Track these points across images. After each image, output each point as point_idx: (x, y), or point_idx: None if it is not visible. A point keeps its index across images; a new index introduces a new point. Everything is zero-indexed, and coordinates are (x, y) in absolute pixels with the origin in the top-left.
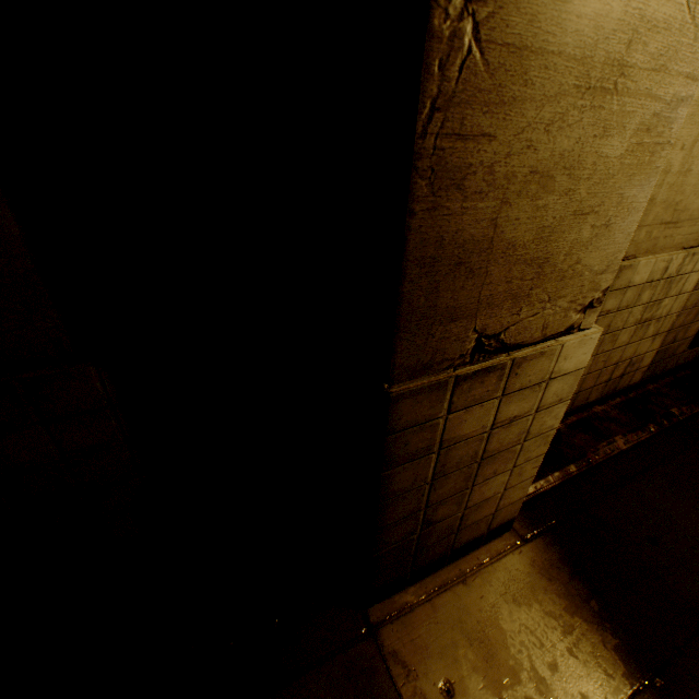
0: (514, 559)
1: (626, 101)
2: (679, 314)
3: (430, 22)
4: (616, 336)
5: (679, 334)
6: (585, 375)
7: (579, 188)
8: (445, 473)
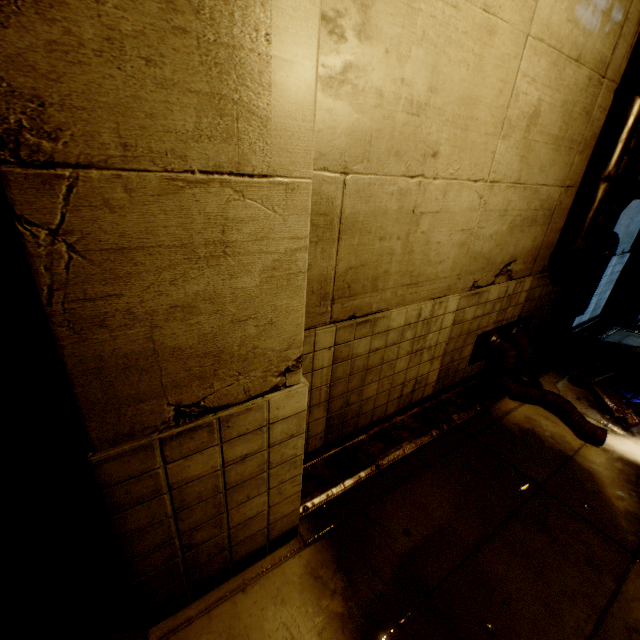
0: (293, 563)
1: (242, 258)
2: (448, 342)
3: (28, 249)
4: (394, 365)
5: (456, 356)
6: (376, 395)
7: (227, 308)
8: (188, 506)
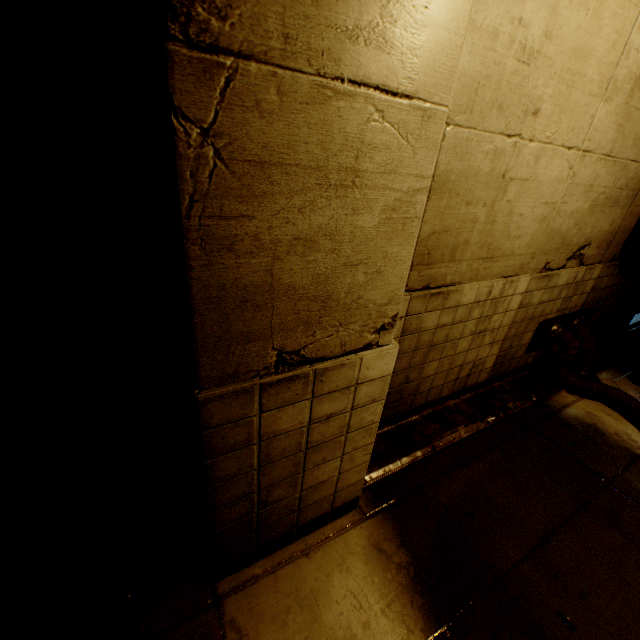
0: (355, 533)
1: (367, 192)
2: (511, 326)
3: (178, 149)
4: (456, 344)
5: (515, 342)
6: (434, 375)
7: (344, 248)
8: (271, 461)
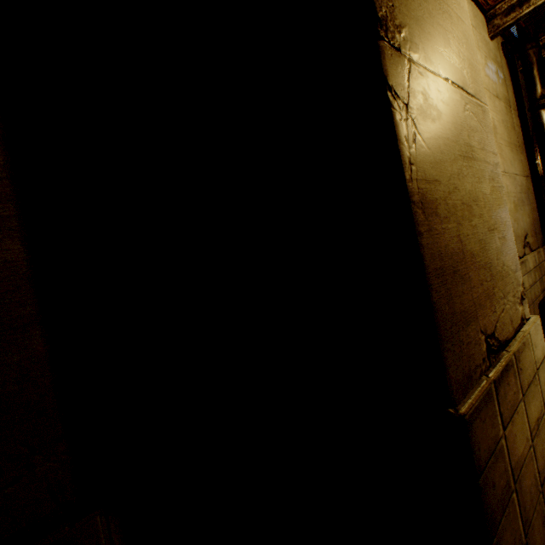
0: None
1: (478, 164)
2: None
3: (394, 119)
4: None
5: None
6: None
7: (483, 213)
8: (528, 520)
